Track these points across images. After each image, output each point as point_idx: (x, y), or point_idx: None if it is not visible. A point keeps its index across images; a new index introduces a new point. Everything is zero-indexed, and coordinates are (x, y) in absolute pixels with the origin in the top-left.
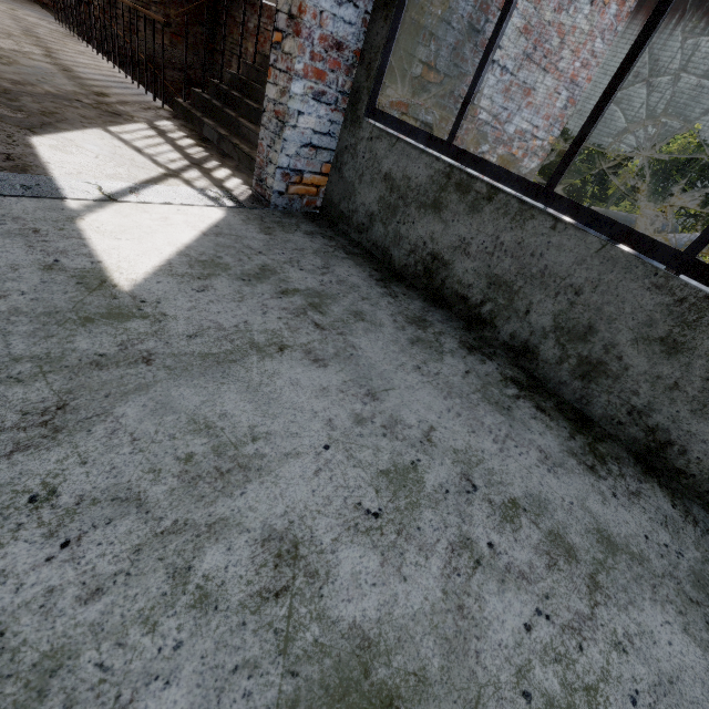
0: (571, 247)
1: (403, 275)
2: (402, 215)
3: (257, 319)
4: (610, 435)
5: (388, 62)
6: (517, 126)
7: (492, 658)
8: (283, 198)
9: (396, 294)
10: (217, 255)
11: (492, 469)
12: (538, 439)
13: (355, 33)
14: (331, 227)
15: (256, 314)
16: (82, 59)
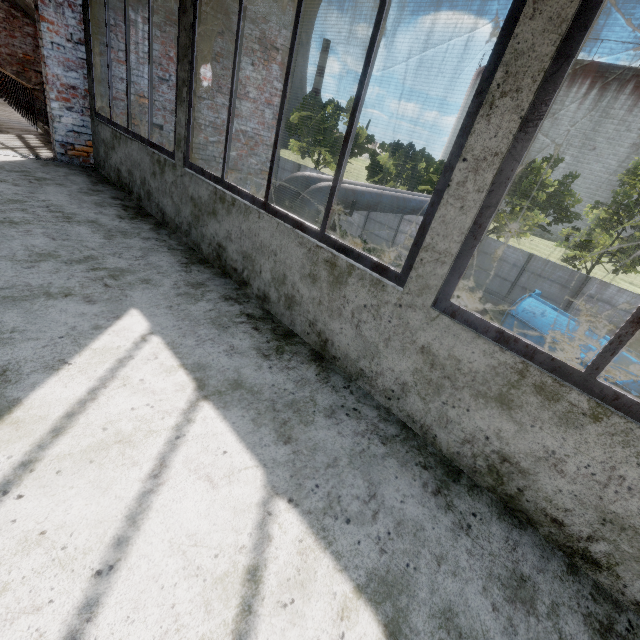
0: (135, 149)
1: (115, 184)
2: (109, 156)
3: (1, 177)
4: (156, 219)
5: (95, 93)
6: (237, 128)
7: (2, 215)
8: (65, 157)
9: (98, 185)
10: (3, 166)
11: (65, 208)
12: (106, 211)
13: (81, 83)
14: (94, 170)
15: (2, 176)
16: (1, 113)
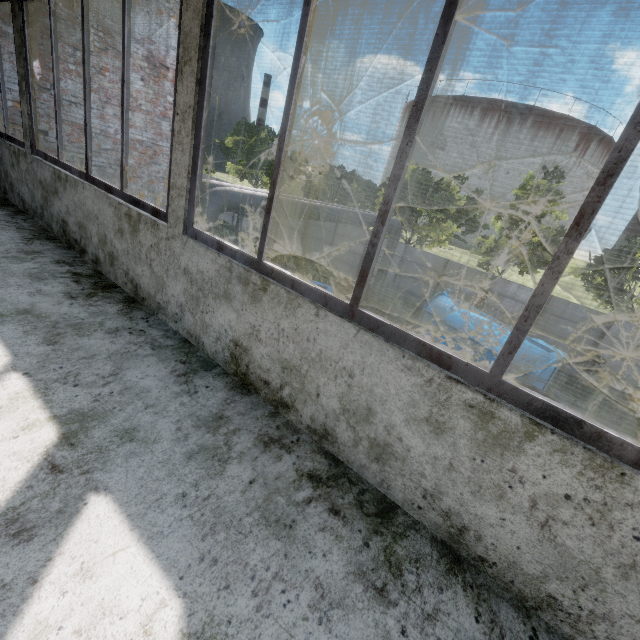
0: None
1: None
2: None
3: None
4: (18, 208)
5: None
6: (132, 138)
7: None
8: None
9: None
10: None
11: None
12: None
13: None
14: None
15: None
16: None
